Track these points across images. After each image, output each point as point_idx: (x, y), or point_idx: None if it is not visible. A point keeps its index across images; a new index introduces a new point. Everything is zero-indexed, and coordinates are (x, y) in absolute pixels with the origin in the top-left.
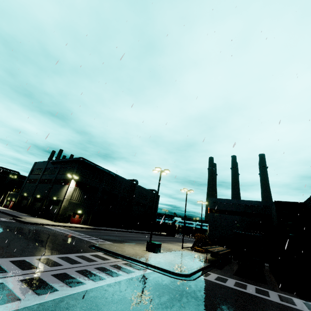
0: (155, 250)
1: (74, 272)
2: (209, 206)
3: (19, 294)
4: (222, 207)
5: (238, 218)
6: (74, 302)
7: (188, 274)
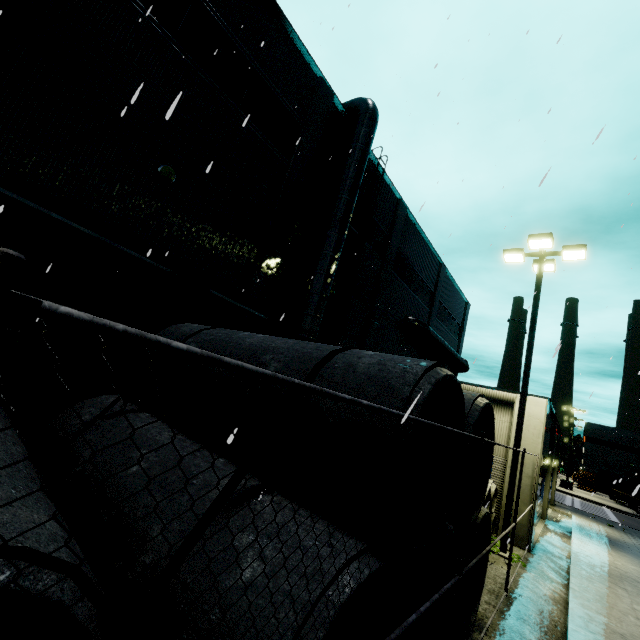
0: (572, 488)
1: (583, 504)
2: (586, 433)
3: (601, 513)
4: (607, 438)
5: (633, 456)
6: (625, 520)
7: (639, 515)
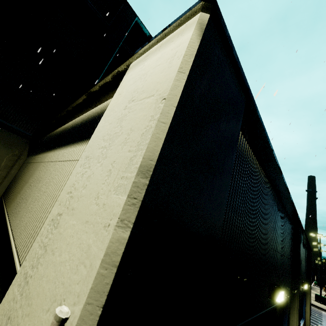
0: None
1: None
2: None
3: None
4: None
5: None
6: None
7: None
